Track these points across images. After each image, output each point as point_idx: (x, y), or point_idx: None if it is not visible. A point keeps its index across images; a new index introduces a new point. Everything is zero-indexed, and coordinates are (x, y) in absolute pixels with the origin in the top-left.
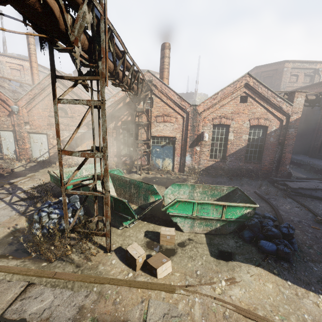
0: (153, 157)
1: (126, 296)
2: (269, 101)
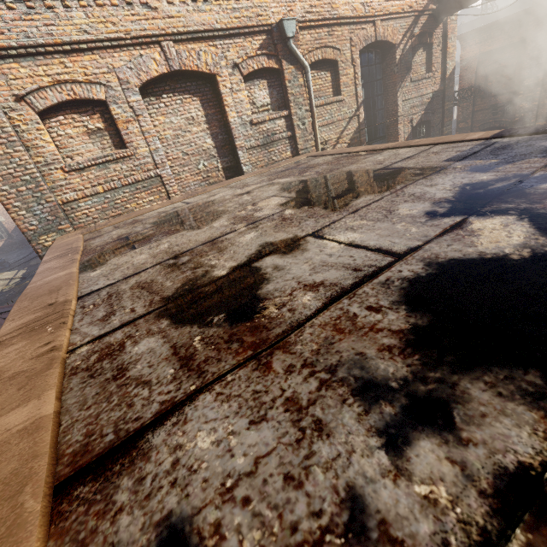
0: None
1: None
2: None
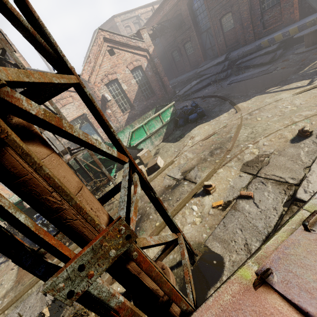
0: None
1: (154, 183)
2: (129, 46)
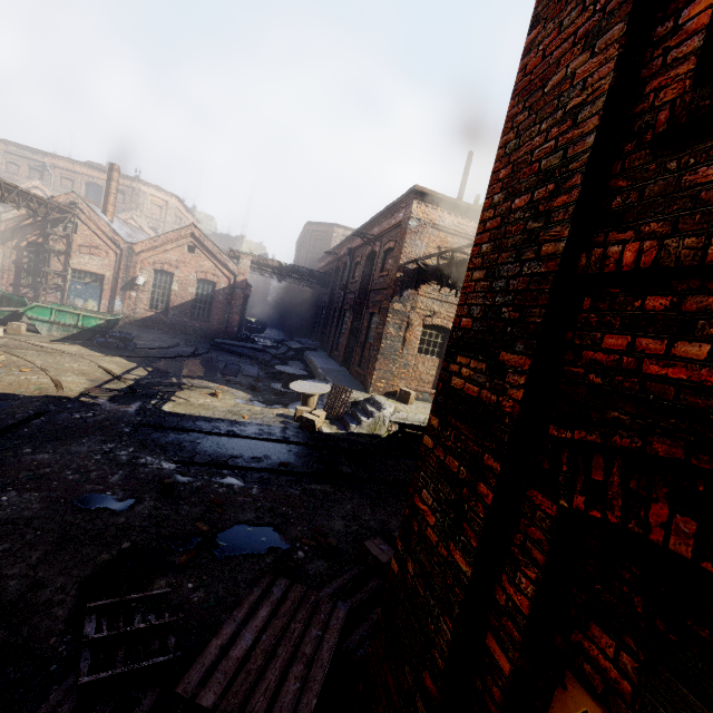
0: (72, 295)
1: None
2: (217, 257)
